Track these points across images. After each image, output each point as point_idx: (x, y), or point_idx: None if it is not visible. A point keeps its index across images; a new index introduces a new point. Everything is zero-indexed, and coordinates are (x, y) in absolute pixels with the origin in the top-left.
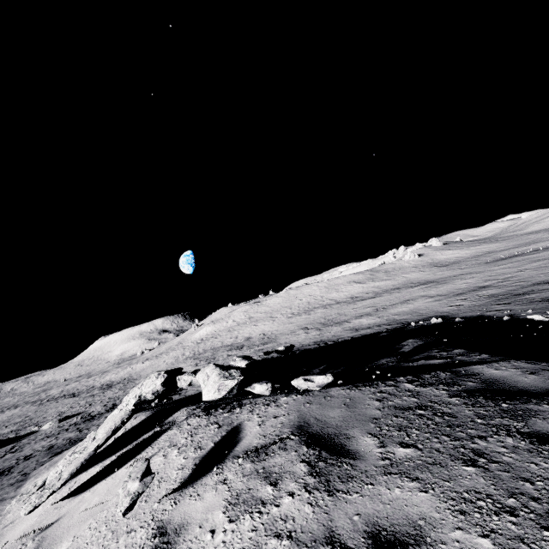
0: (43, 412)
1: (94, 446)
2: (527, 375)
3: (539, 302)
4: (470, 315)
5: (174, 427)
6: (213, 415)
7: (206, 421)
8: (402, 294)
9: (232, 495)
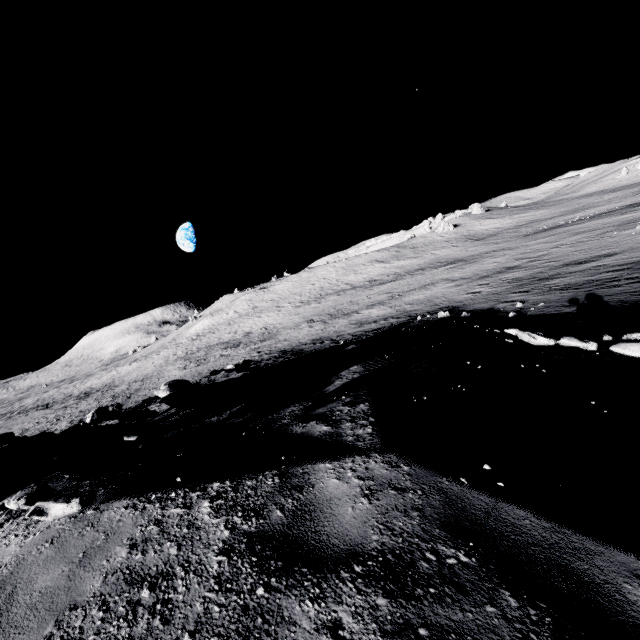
0: (7, 428)
1: None
2: (360, 499)
3: (558, 291)
4: (481, 307)
5: None
6: None
7: None
8: (424, 277)
9: None
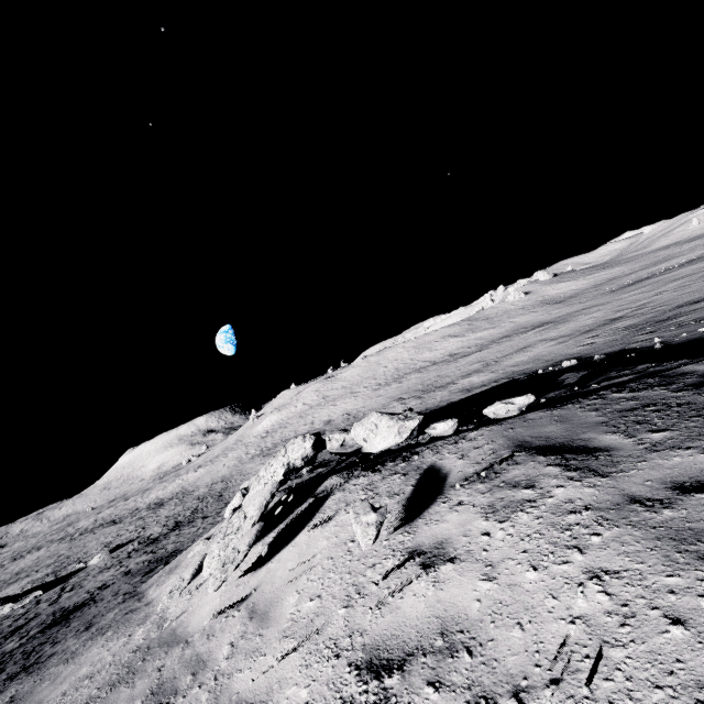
0: (80, 547)
1: (250, 524)
2: None
3: (692, 324)
4: (610, 351)
5: (336, 492)
6: (383, 470)
7: (379, 476)
8: (515, 342)
9: (483, 508)
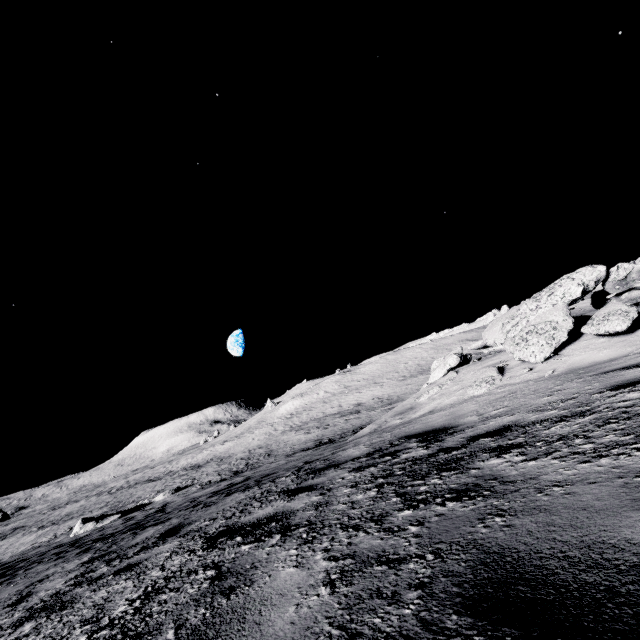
0: (128, 495)
1: (569, 322)
2: None
3: None
4: None
5: None
6: None
7: None
8: None
9: None
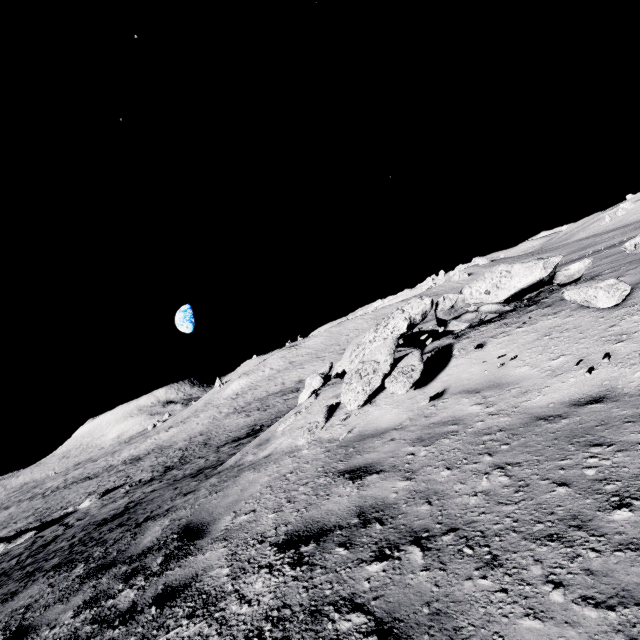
0: (59, 499)
1: (388, 364)
2: None
3: None
4: None
5: (458, 341)
6: (508, 316)
7: (508, 319)
8: None
9: None
